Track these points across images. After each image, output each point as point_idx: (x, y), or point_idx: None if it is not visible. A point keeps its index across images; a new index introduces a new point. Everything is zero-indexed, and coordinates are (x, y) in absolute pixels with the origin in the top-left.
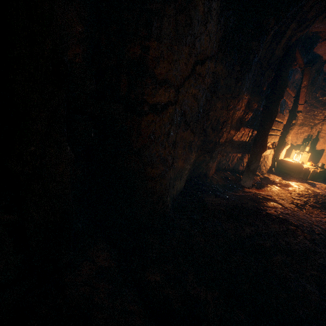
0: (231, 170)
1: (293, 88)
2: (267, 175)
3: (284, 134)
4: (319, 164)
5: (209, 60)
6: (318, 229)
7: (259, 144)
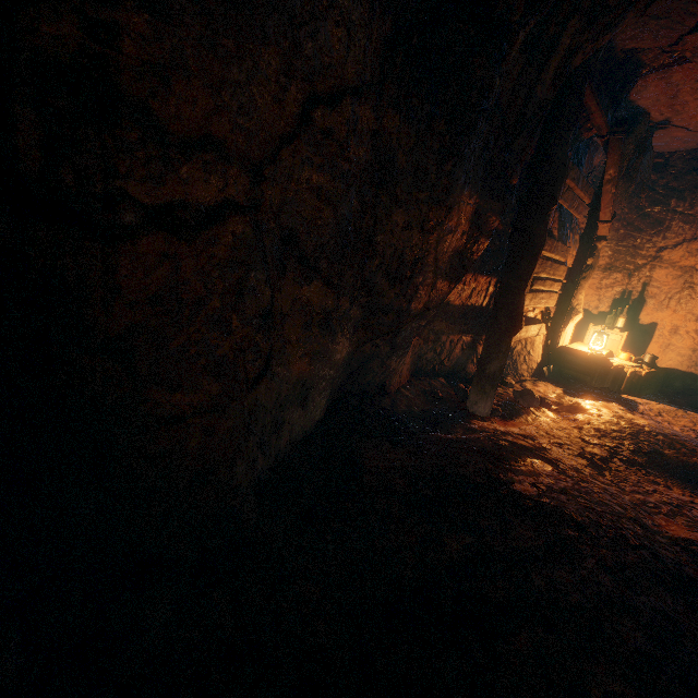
0: (449, 375)
1: (586, 184)
2: (530, 384)
3: (570, 289)
4: (646, 358)
5: (353, 96)
6: (635, 531)
7: (504, 314)
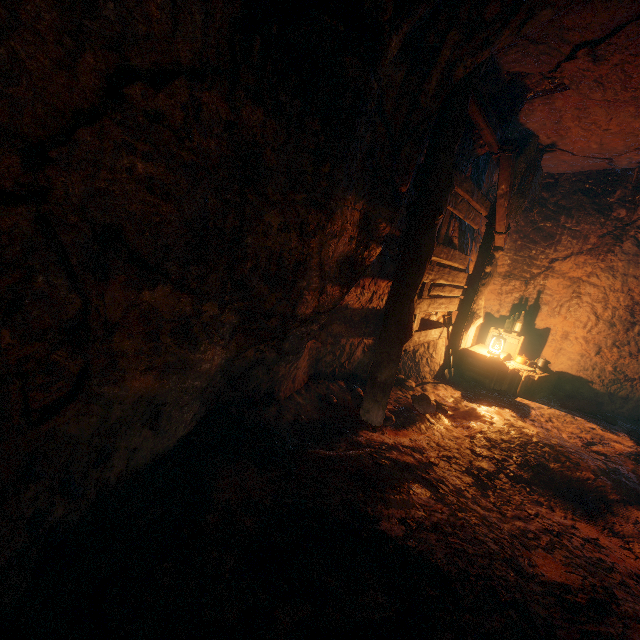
0: (350, 377)
1: (482, 197)
2: (431, 387)
3: (471, 295)
4: (539, 362)
5: (191, 78)
6: (508, 578)
7: (394, 322)
